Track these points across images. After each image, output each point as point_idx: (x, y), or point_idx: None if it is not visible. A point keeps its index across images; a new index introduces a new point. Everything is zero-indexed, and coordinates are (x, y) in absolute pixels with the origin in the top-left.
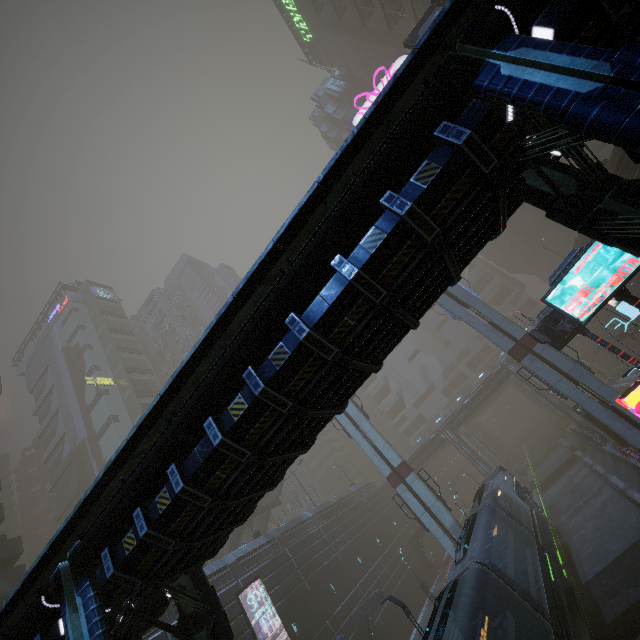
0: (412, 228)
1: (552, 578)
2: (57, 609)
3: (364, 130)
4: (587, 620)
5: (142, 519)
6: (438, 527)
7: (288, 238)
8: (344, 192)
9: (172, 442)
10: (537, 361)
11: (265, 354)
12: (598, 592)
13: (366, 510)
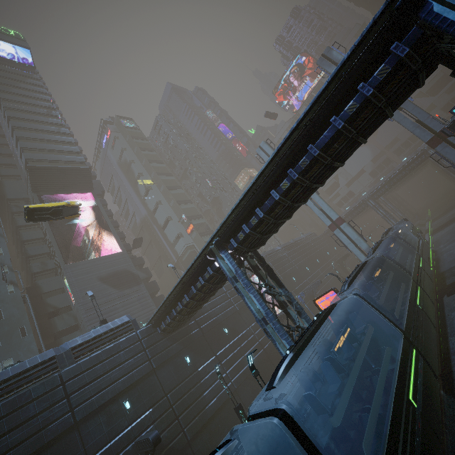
0: (371, 100)
1: (420, 266)
2: (212, 260)
3: (353, 50)
4: (436, 285)
5: (246, 228)
6: (357, 250)
7: (309, 109)
8: (339, 83)
9: (256, 200)
10: (448, 147)
11: (295, 162)
12: (447, 275)
13: (311, 247)
